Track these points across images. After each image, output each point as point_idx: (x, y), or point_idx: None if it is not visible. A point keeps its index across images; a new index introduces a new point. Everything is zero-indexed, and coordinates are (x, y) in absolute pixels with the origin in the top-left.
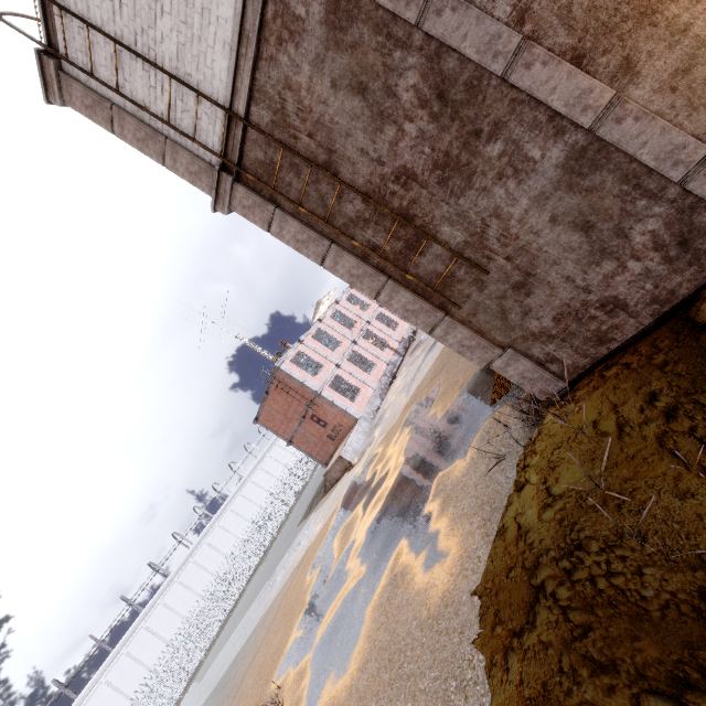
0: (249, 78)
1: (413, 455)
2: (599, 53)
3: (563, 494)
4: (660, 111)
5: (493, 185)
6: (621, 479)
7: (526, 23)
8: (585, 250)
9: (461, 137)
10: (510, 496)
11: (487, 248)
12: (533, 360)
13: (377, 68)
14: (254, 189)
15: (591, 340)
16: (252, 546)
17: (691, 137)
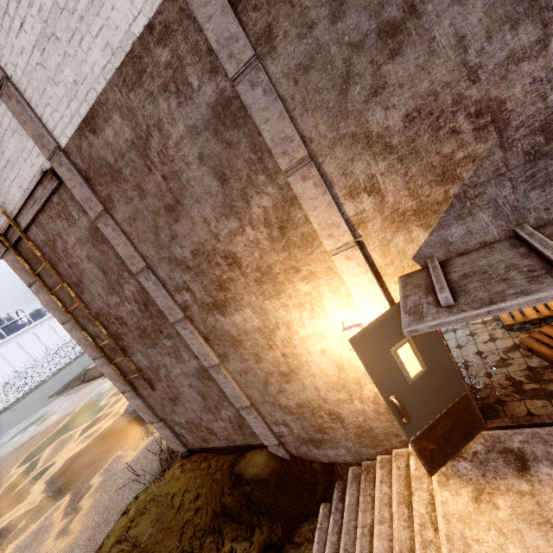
0: (33, 216)
1: (127, 413)
2: (216, 343)
3: (129, 536)
4: (236, 378)
5: (165, 355)
6: (156, 541)
7: (188, 311)
8: (202, 405)
9: (153, 327)
10: (117, 515)
11: (159, 376)
12: (174, 431)
13: (115, 270)
14: (25, 259)
15: (201, 438)
16: (4, 392)
17: (243, 396)
